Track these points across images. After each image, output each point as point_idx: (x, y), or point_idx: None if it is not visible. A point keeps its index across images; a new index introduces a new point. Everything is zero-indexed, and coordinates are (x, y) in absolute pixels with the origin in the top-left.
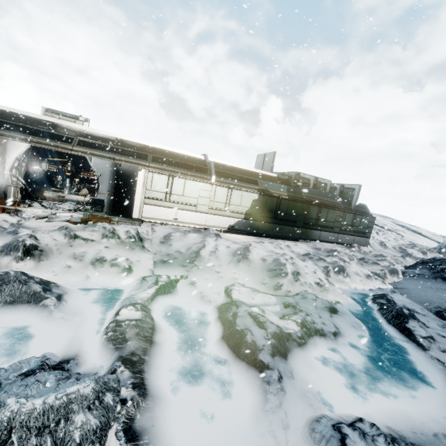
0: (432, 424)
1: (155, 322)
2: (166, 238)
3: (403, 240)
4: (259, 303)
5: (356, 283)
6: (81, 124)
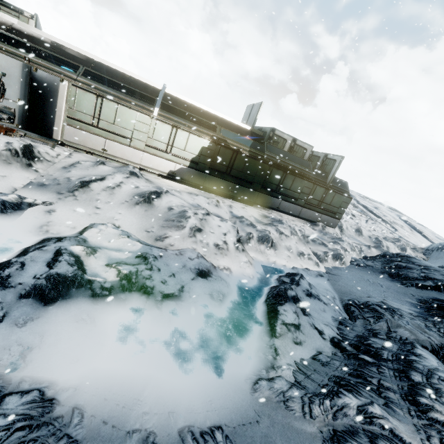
0: (158, 418)
1: None
2: (71, 165)
3: (393, 234)
4: (111, 247)
5: (279, 258)
6: (27, 21)
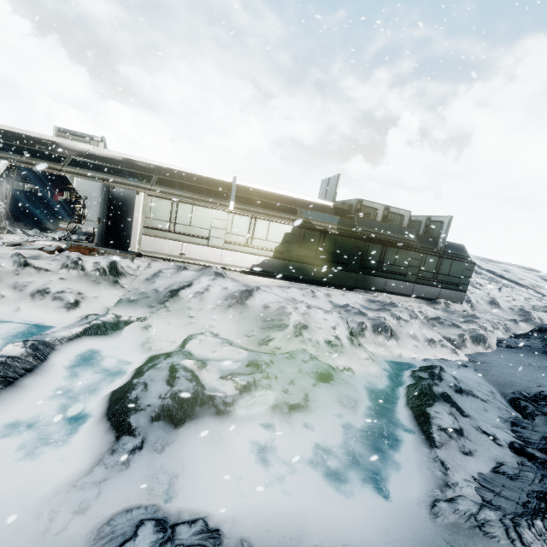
0: None
1: (47, 364)
2: (154, 275)
3: (541, 301)
4: (217, 358)
5: (405, 349)
6: (97, 145)
